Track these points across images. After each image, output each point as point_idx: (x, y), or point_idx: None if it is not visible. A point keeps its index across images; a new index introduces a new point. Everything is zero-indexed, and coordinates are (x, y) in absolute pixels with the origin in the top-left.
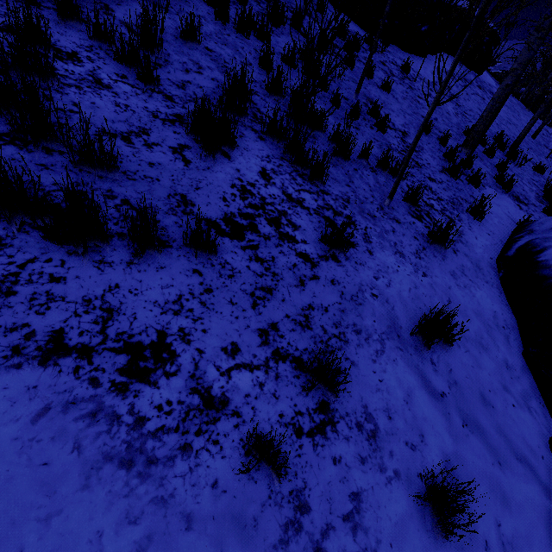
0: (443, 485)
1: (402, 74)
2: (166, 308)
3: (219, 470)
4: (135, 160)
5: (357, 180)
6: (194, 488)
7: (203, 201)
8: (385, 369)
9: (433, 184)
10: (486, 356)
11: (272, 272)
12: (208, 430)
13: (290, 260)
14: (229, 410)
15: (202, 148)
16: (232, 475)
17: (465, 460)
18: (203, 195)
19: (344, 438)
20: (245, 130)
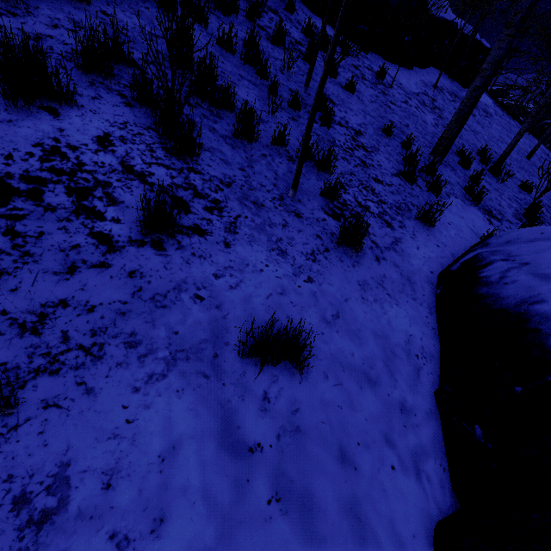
0: None
1: (376, 79)
2: None
3: None
4: None
5: (260, 166)
6: None
7: None
8: (150, 404)
9: (378, 185)
10: (369, 393)
11: (24, 252)
12: None
13: (71, 240)
14: None
15: None
16: None
17: None
18: None
19: None
20: (106, 93)
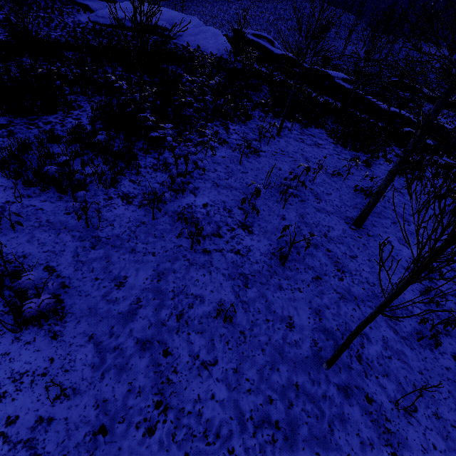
0: None
1: None
2: None
3: None
4: None
5: None
6: None
7: None
8: None
9: None
10: None
11: None
12: None
13: None
14: None
15: None
16: None
17: None
18: None
19: None
20: None
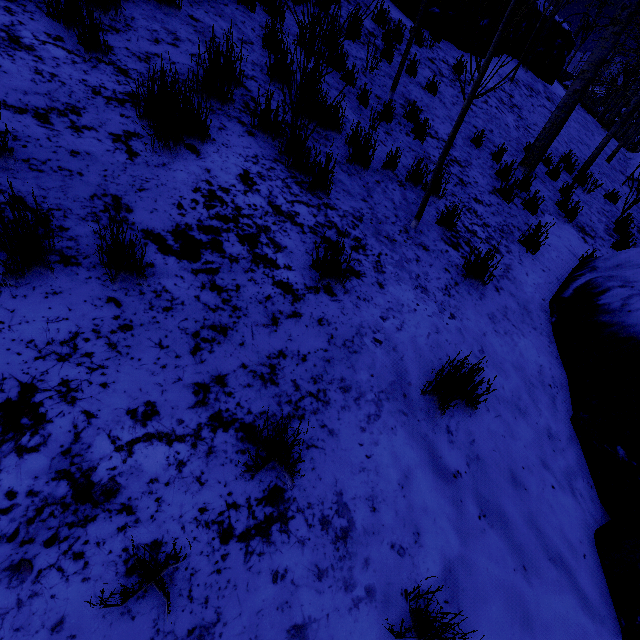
0: (438, 604)
1: (454, 75)
2: (48, 351)
3: (72, 601)
4: (49, 146)
5: (378, 195)
6: (18, 634)
7: (147, 206)
8: (377, 441)
9: (479, 206)
10: (522, 423)
11: (233, 306)
12: (69, 537)
13: (262, 291)
14: (116, 504)
15: (153, 137)
16: (93, 609)
17: (475, 566)
18: (147, 199)
19: (298, 541)
20: (228, 121)
